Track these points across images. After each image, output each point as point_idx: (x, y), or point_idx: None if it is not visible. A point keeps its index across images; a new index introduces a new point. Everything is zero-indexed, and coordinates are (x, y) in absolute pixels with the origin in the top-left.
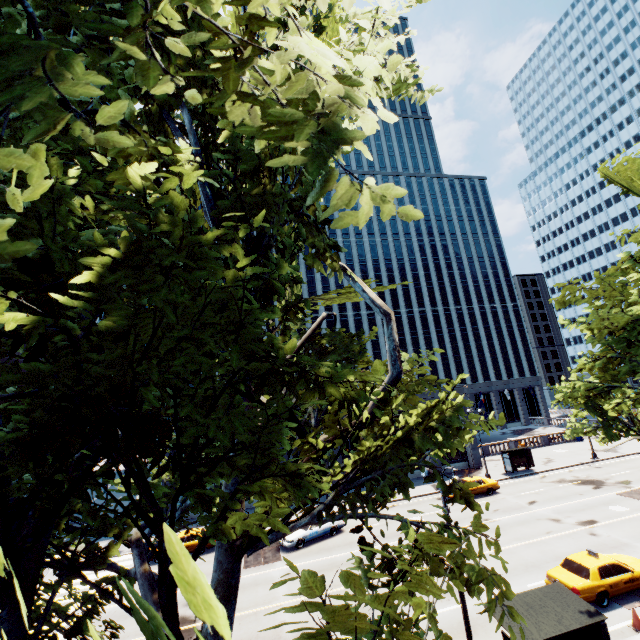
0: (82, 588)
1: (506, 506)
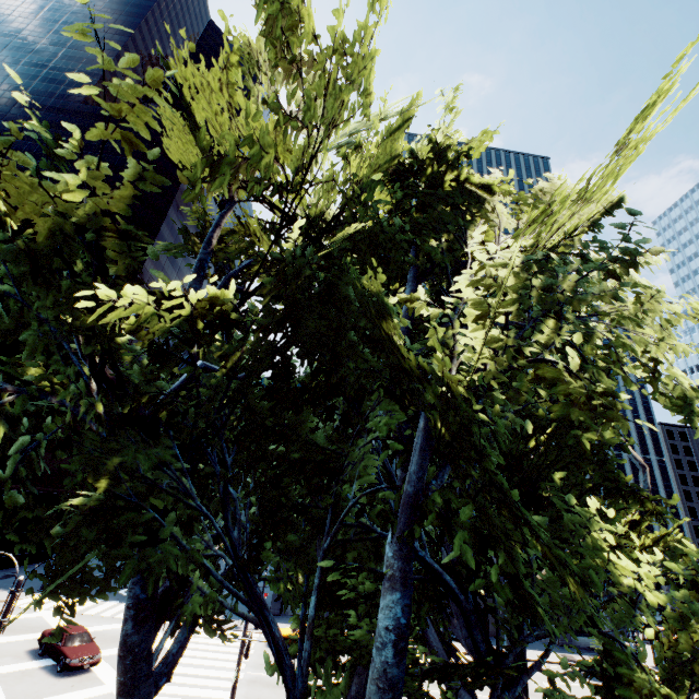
0: (220, 649)
1: None
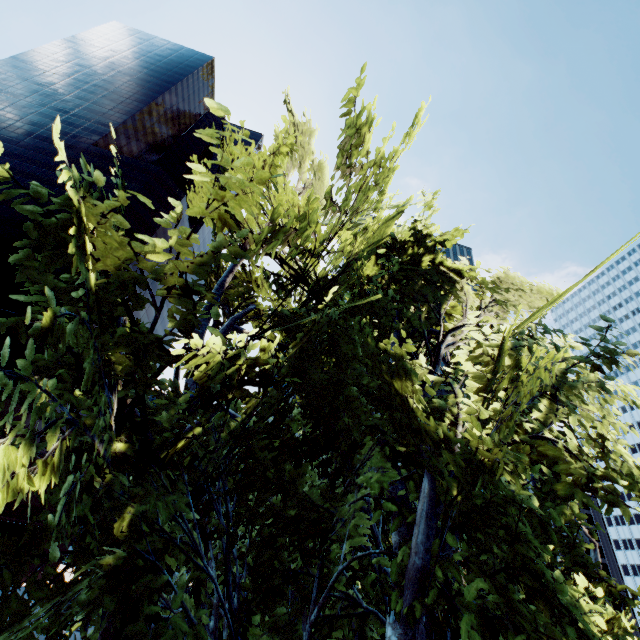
0: None
1: None
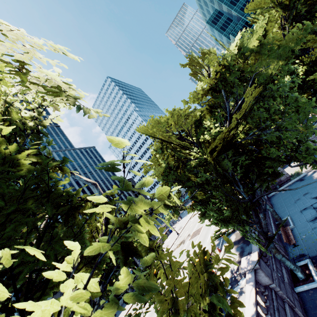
0: None
1: None
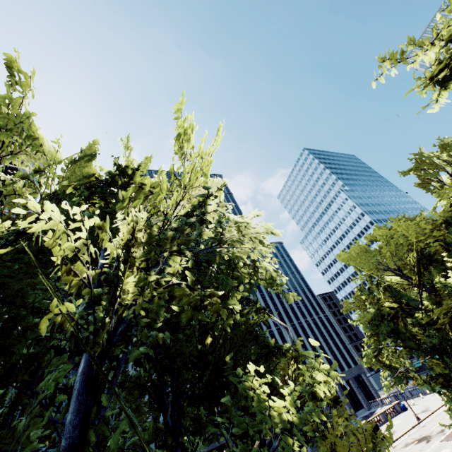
0: None
1: None
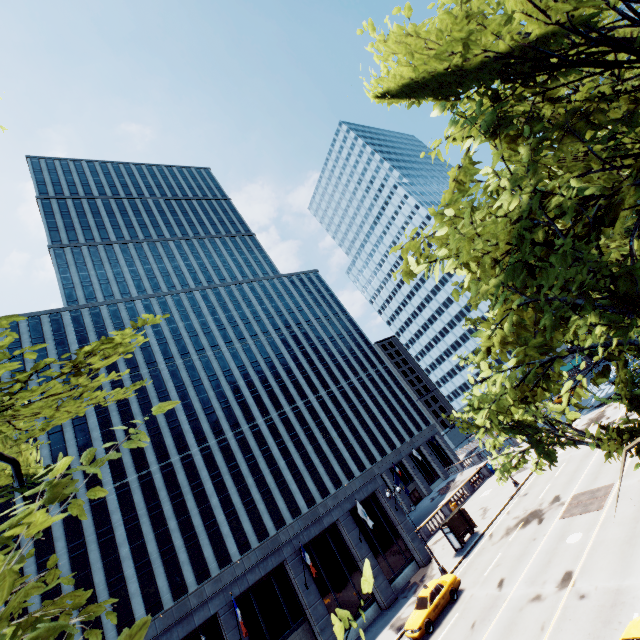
0: None
1: (480, 609)
